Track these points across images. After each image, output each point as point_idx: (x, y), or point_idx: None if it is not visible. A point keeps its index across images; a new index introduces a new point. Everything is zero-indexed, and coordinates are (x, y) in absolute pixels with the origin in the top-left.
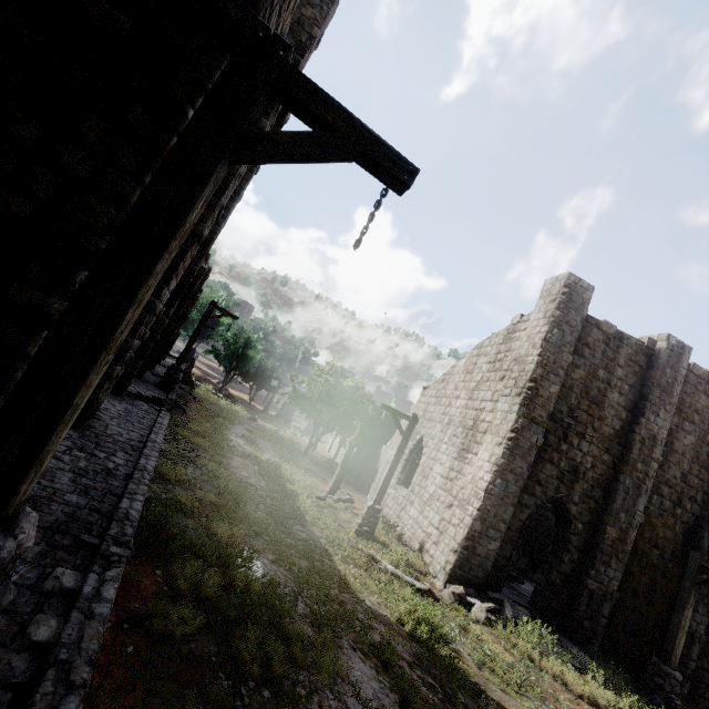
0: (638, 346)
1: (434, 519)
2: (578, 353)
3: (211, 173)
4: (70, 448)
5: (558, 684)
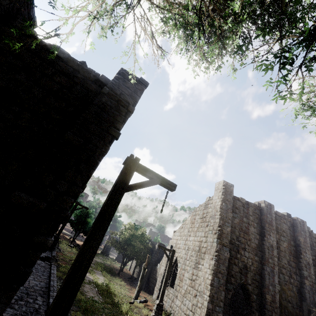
0: (255, 206)
1: (189, 305)
2: (234, 212)
3: (120, 200)
4: (16, 299)
5: None
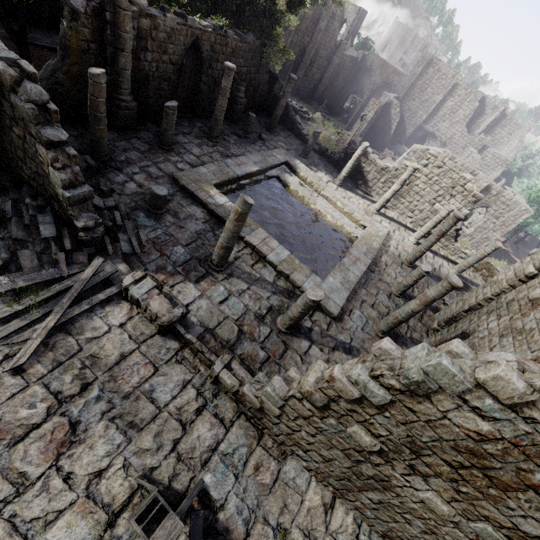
0: None
1: None
2: None
3: None
4: None
5: None
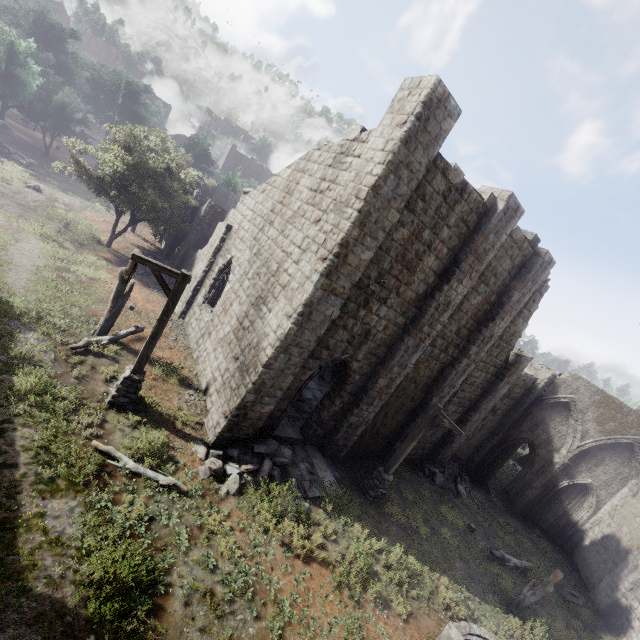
0: (477, 203)
1: (222, 365)
2: (410, 208)
3: None
4: None
5: (283, 549)
